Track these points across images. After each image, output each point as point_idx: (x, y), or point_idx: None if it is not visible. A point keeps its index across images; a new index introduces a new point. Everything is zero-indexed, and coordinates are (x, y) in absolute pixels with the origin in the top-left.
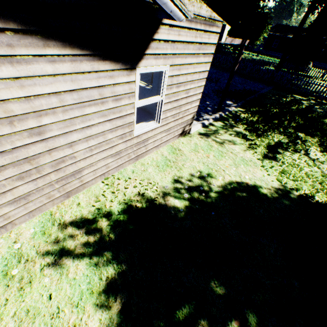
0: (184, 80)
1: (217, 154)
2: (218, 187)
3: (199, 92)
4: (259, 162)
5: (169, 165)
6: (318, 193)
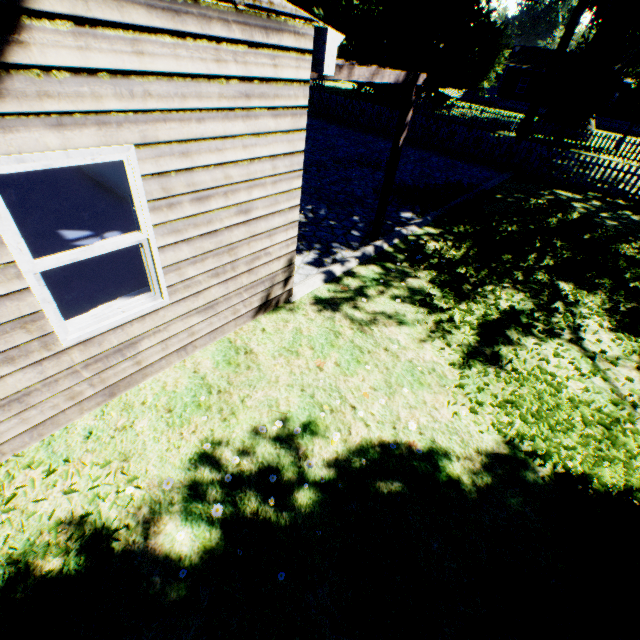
0: (220, 181)
1: (347, 357)
2: (327, 466)
3: (290, 205)
4: (455, 372)
5: (203, 404)
6: (603, 462)
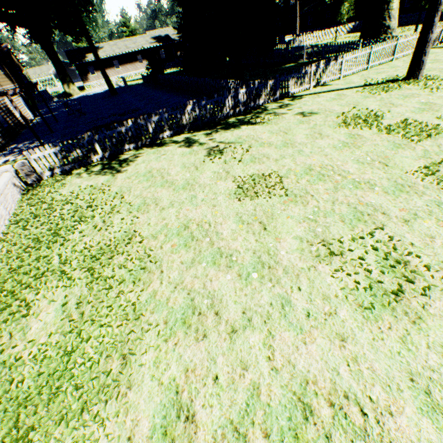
0: None
1: None
2: None
3: None
4: None
5: None
6: None
